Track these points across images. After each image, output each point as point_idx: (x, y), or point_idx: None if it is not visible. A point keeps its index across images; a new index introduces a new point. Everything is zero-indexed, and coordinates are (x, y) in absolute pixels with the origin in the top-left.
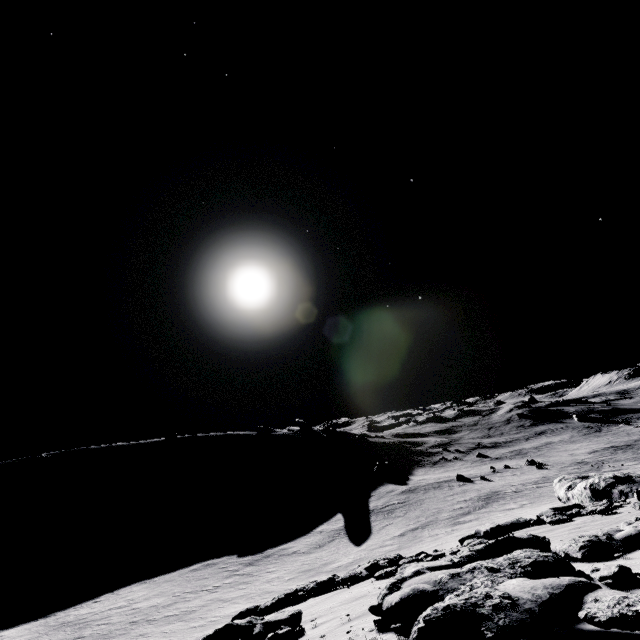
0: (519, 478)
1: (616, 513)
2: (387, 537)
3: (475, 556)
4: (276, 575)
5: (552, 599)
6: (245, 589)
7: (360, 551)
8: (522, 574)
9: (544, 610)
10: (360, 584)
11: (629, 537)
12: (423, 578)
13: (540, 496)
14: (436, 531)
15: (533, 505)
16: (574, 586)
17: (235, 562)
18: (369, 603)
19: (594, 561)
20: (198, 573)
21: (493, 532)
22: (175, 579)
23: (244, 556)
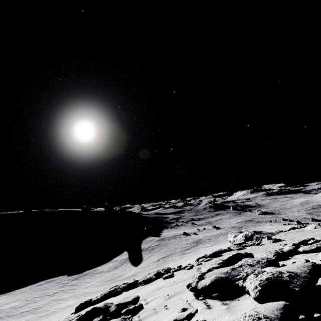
0: (210, 233)
1: (262, 244)
2: (151, 261)
3: (225, 262)
4: (91, 284)
5: (311, 271)
6: (73, 292)
7: (137, 269)
8: (265, 266)
9: (311, 276)
10: (155, 282)
11: (290, 250)
12: (216, 272)
13: (219, 241)
14: (175, 257)
15: (216, 245)
16: (314, 265)
17: (66, 279)
18: (173, 289)
19: (280, 261)
20: (42, 286)
21: (213, 254)
22: (27, 291)
23: (71, 275)
